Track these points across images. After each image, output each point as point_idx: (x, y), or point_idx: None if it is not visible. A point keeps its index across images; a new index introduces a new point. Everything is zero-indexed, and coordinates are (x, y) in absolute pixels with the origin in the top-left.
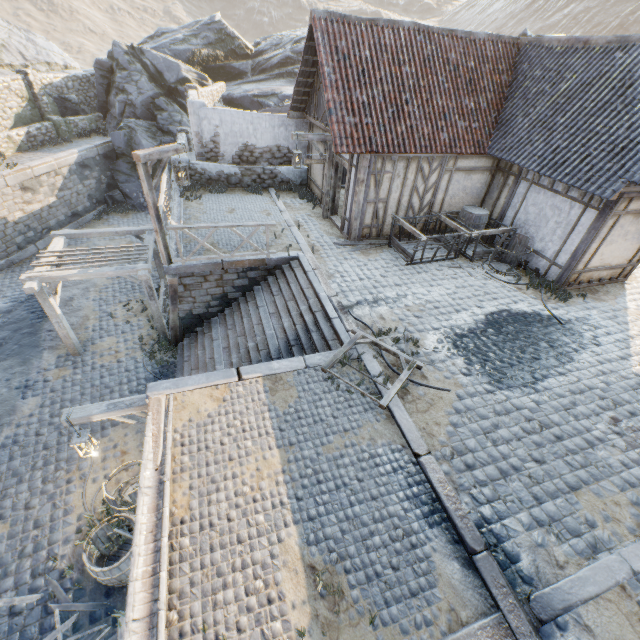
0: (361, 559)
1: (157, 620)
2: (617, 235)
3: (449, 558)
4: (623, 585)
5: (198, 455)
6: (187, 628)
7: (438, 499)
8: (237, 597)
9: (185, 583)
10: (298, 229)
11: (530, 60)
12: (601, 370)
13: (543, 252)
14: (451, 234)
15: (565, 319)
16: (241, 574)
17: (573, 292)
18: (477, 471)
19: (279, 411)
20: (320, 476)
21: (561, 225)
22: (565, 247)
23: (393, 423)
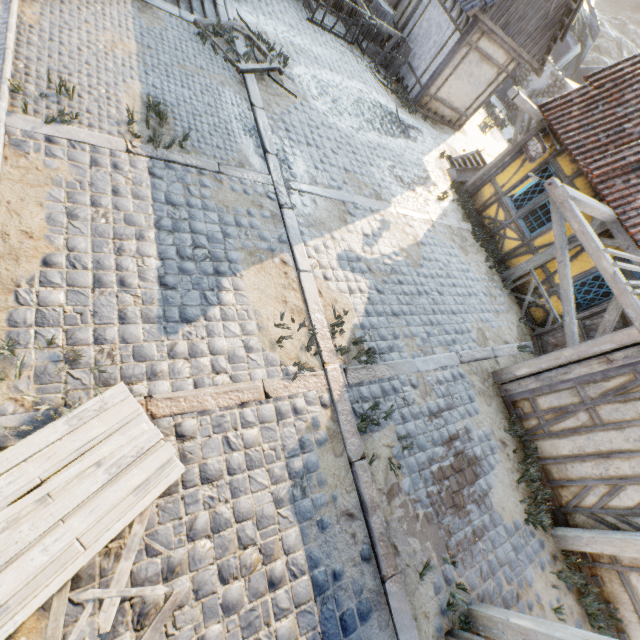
0: (188, 120)
1: (5, 52)
2: (465, 72)
3: (251, 150)
4: (345, 203)
5: (52, 1)
6: (33, 75)
7: (257, 129)
8: (81, 85)
9: (33, 56)
10: None
11: None
12: (405, 149)
13: (416, 70)
14: (355, 7)
15: (404, 121)
16: (86, 78)
17: (421, 115)
18: (292, 135)
19: (144, 25)
20: (170, 75)
21: (436, 45)
22: (431, 67)
23: (244, 87)
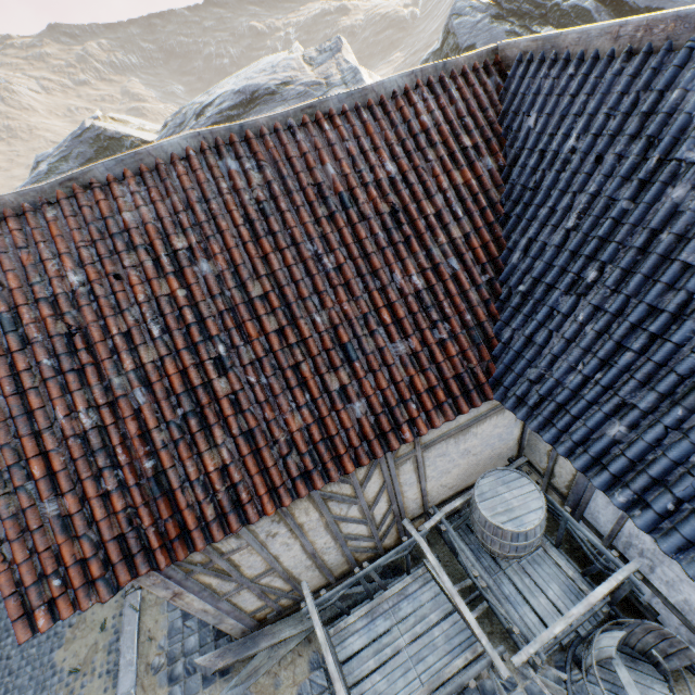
0: None
1: None
2: None
3: None
4: None
5: None
6: None
7: None
8: None
9: None
10: (135, 611)
11: (541, 103)
12: None
13: None
14: (453, 689)
15: None
16: None
17: None
18: None
19: None
20: None
21: None
22: None
23: None
